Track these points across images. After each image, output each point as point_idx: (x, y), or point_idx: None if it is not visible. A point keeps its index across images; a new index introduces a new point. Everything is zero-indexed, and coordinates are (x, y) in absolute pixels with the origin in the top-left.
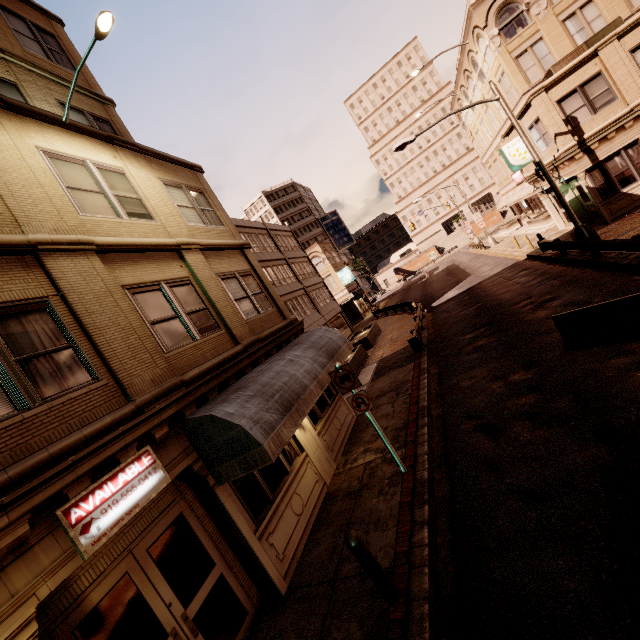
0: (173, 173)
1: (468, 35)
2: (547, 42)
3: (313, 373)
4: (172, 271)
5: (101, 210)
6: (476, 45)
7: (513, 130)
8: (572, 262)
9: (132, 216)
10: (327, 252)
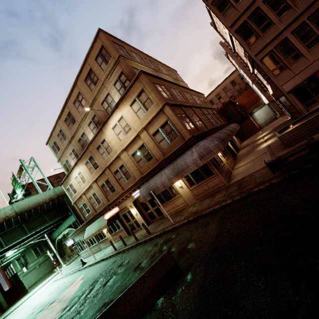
0: (132, 94)
1: None
2: None
3: (163, 182)
4: (139, 143)
5: (123, 137)
6: None
7: None
8: None
9: (127, 132)
10: None
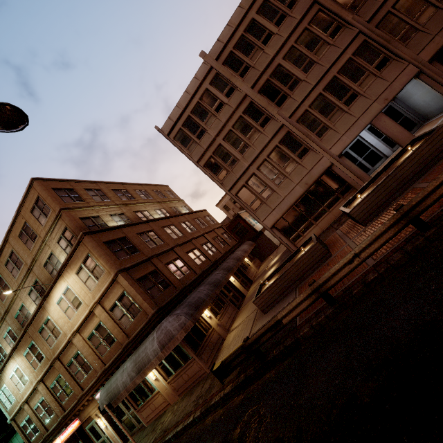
0: (77, 260)
1: None
2: None
3: (125, 384)
4: (95, 322)
5: (72, 313)
6: None
7: None
8: None
9: (78, 308)
10: None
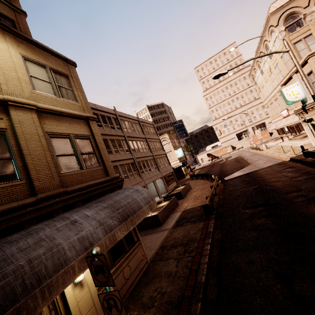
0: (42, 57)
1: (265, 31)
2: (314, 36)
3: (89, 240)
4: None
5: None
6: (269, 37)
7: (290, 81)
8: None
9: None
10: (171, 139)
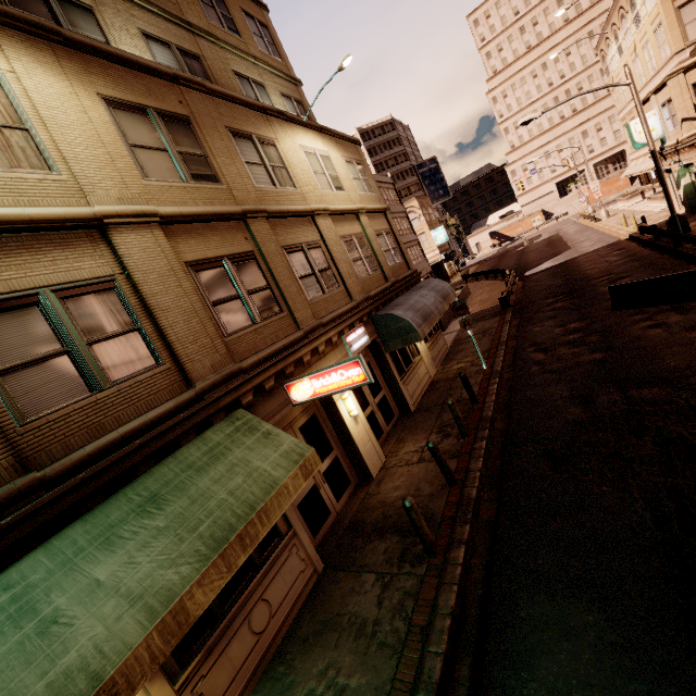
0: (347, 150)
1: None
2: None
3: (435, 305)
4: (355, 228)
5: (326, 186)
6: None
7: (648, 102)
8: (660, 248)
9: (337, 189)
10: (424, 208)
